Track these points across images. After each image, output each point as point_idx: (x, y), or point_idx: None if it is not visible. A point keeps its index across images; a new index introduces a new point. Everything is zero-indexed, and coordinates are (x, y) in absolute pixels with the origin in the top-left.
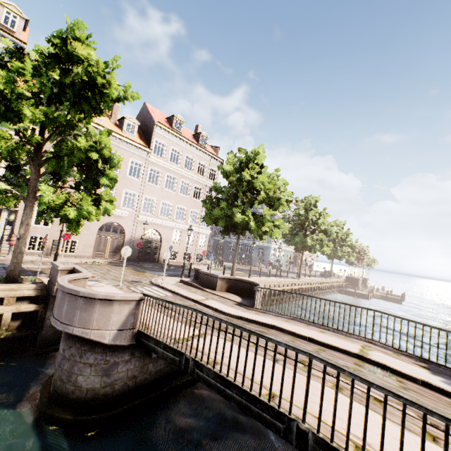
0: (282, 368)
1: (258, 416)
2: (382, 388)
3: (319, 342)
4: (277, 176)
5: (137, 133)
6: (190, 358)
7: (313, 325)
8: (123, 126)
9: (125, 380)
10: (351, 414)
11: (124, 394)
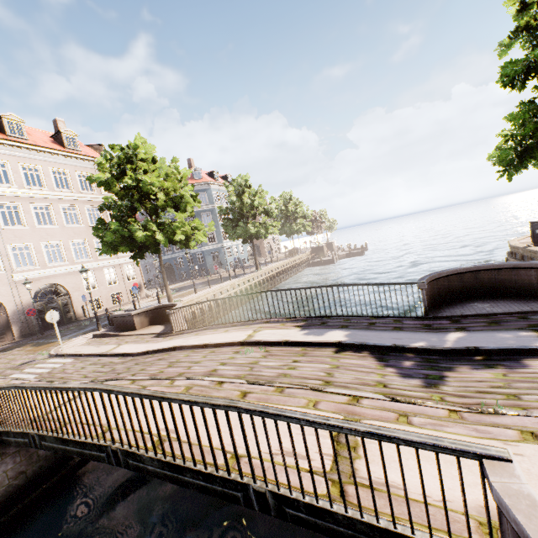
0: None
1: (91, 457)
2: (133, 394)
3: (213, 345)
4: (176, 168)
5: None
6: (34, 434)
7: (224, 326)
8: None
9: (8, 483)
10: (131, 421)
11: (15, 496)
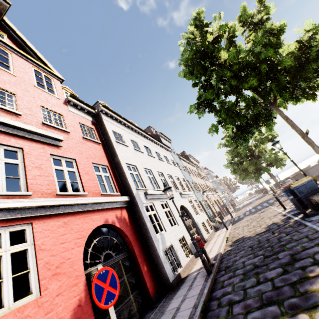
0: None
1: None
2: None
3: None
4: None
5: None
6: None
7: None
8: None
9: None
10: None
11: None
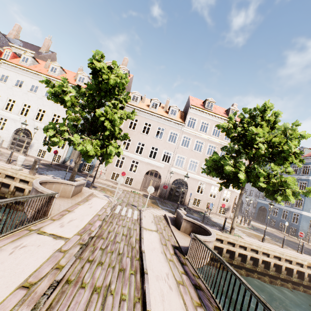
0: (1, 294)
1: None
2: None
3: None
4: (292, 129)
5: (180, 115)
6: None
7: None
8: (169, 111)
9: None
10: None
11: None
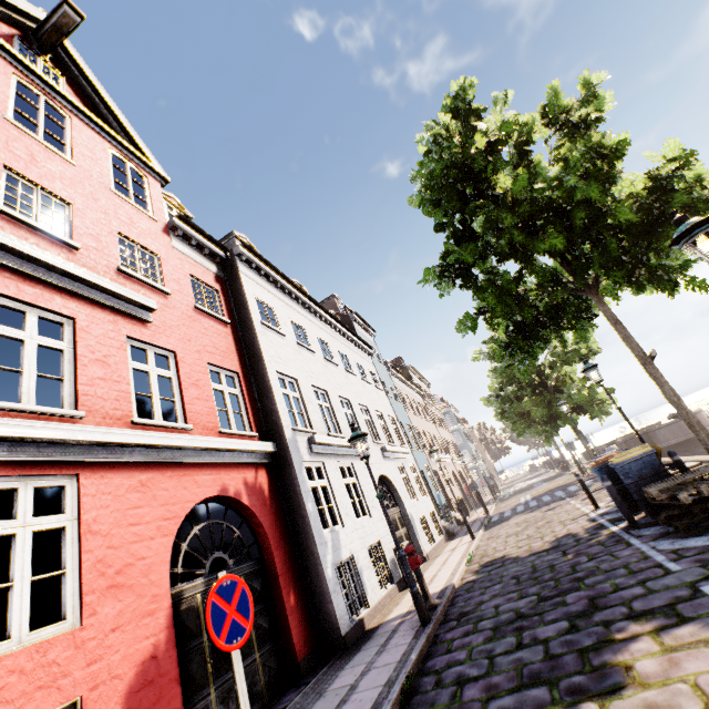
0: None
1: None
2: None
3: None
4: None
5: None
6: None
7: None
8: None
9: None
10: None
11: None
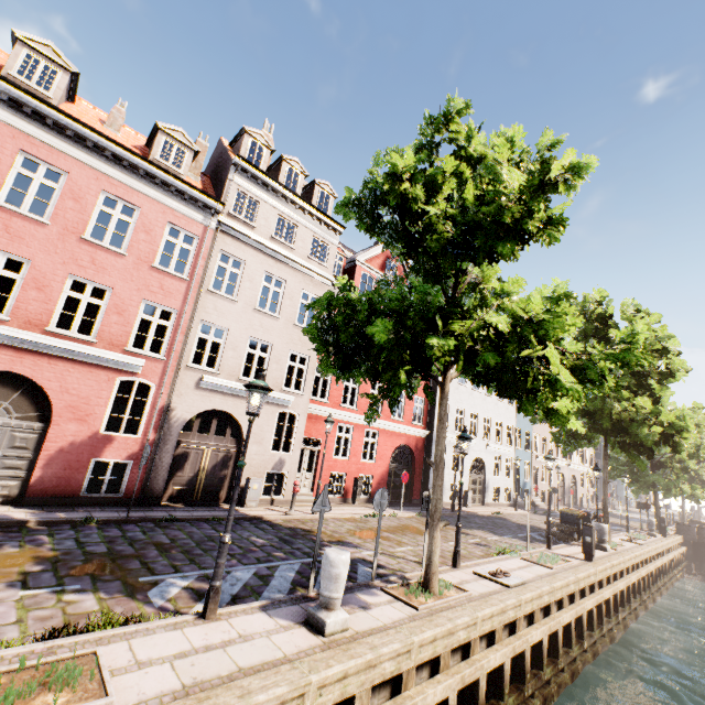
0: None
1: None
2: None
3: None
4: None
5: None
6: None
7: None
8: None
9: None
10: None
11: None
